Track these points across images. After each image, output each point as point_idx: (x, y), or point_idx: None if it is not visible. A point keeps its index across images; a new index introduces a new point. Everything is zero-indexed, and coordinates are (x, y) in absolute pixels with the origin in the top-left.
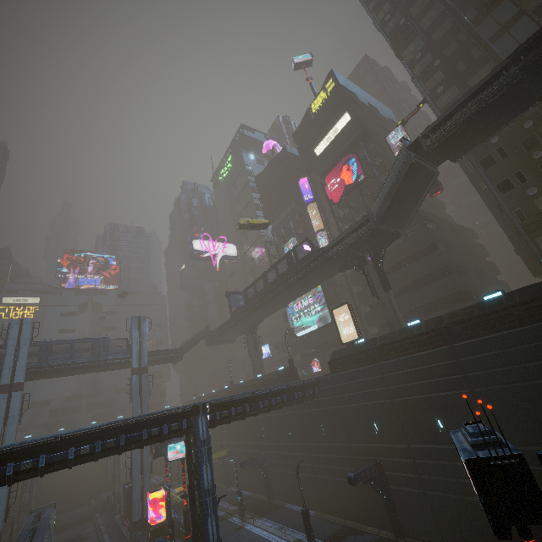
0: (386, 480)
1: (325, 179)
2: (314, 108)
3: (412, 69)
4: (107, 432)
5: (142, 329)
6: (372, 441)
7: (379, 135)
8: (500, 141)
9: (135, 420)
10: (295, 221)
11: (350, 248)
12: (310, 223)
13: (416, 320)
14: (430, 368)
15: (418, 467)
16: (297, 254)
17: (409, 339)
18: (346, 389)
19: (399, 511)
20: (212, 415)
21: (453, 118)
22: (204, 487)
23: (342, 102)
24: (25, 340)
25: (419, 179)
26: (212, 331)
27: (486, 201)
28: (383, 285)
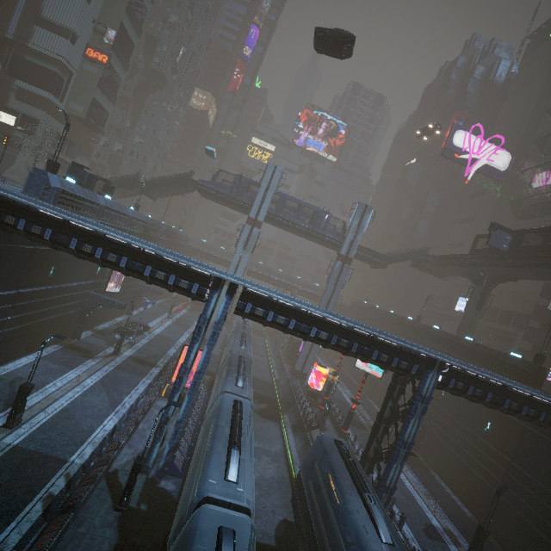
0: None
1: None
2: None
3: None
4: (345, 332)
5: (363, 220)
6: None
7: None
8: None
9: (373, 336)
10: None
11: None
12: None
13: None
14: None
15: None
16: None
17: None
18: None
19: None
20: (445, 378)
21: None
22: (403, 437)
23: None
24: (273, 186)
25: None
26: (430, 256)
27: None
28: None
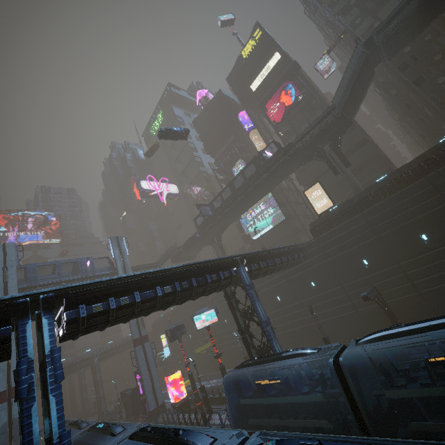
0: (383, 297)
1: (266, 106)
2: (245, 54)
3: (331, 10)
4: (180, 274)
5: (122, 247)
6: (363, 275)
7: (301, 71)
8: (411, 49)
9: (198, 267)
10: (238, 148)
11: (314, 139)
12: (249, 150)
13: (383, 176)
14: (411, 199)
15: (411, 276)
16: (264, 156)
17: (385, 187)
18: (333, 243)
19: (397, 317)
20: (248, 267)
21: (400, 14)
22: (262, 319)
23: (270, 46)
24: (12, 261)
25: (366, 75)
26: (179, 247)
27: (397, 103)
28: (344, 164)
